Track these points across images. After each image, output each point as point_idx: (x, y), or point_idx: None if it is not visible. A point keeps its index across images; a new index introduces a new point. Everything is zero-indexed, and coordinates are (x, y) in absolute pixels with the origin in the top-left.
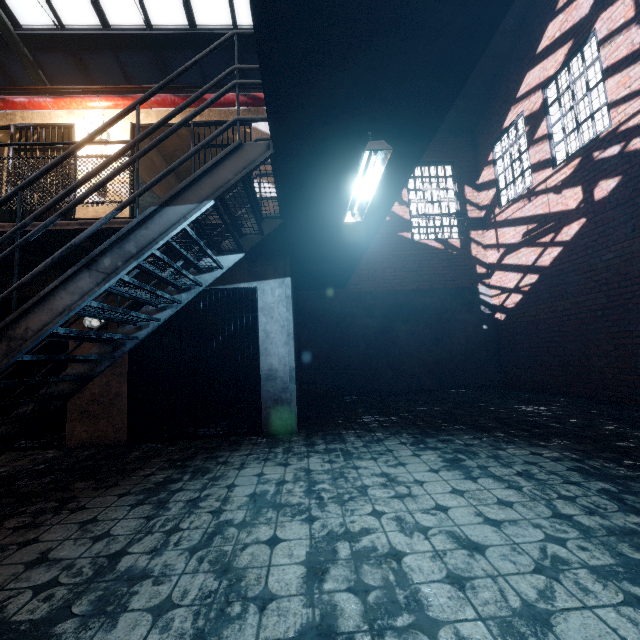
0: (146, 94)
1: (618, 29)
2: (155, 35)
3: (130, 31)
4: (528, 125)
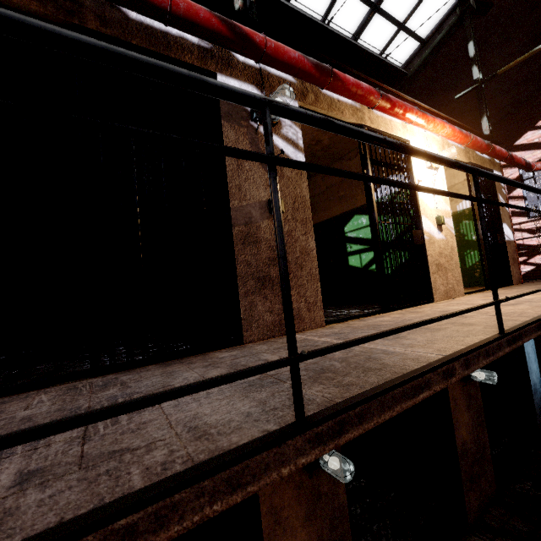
0: None
1: None
2: (334, 35)
3: (318, 20)
4: None
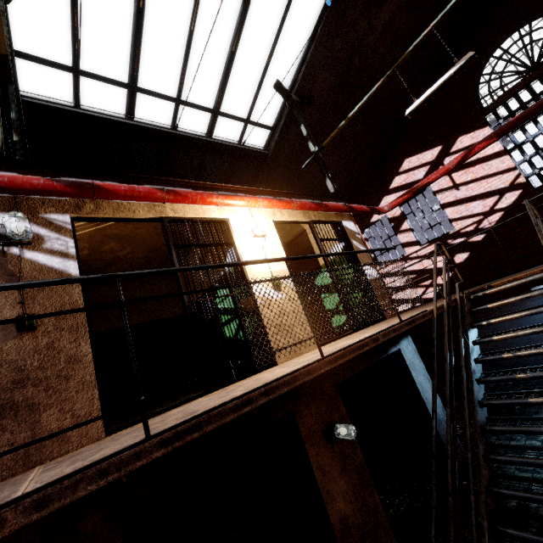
0: (542, 234)
1: (445, 189)
2: (184, 136)
3: (163, 128)
4: (393, 222)
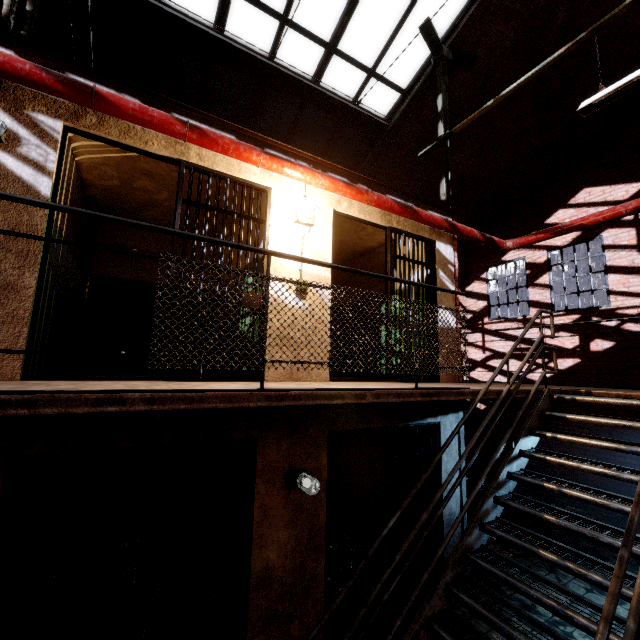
0: None
1: (622, 246)
2: (281, 72)
3: (256, 54)
4: (530, 270)
